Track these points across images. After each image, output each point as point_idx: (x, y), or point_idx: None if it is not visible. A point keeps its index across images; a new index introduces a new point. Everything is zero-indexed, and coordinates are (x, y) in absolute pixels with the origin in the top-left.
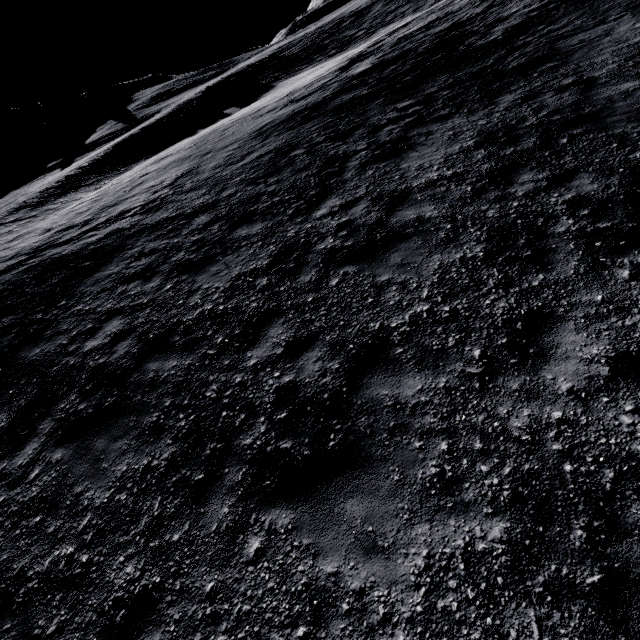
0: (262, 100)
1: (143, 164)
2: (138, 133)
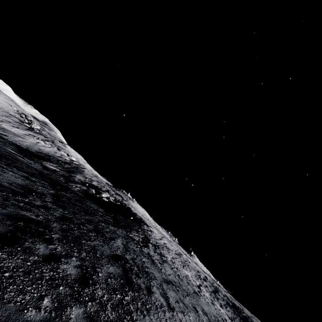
0: None
1: None
2: None
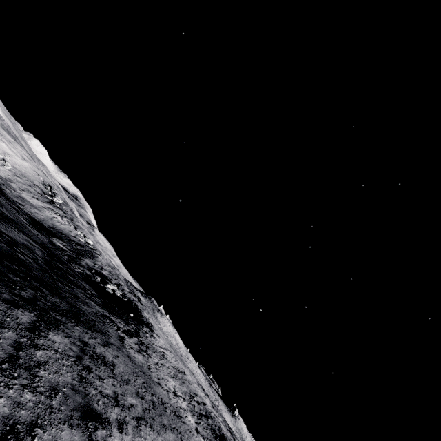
0: None
1: None
2: None
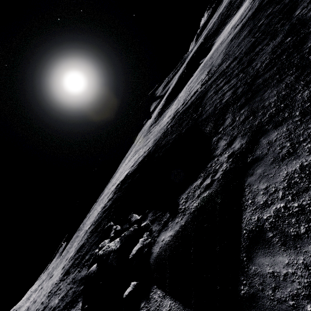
0: (216, 44)
1: (183, 91)
2: (171, 91)
